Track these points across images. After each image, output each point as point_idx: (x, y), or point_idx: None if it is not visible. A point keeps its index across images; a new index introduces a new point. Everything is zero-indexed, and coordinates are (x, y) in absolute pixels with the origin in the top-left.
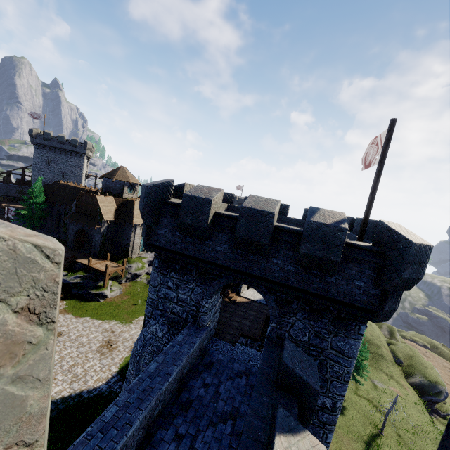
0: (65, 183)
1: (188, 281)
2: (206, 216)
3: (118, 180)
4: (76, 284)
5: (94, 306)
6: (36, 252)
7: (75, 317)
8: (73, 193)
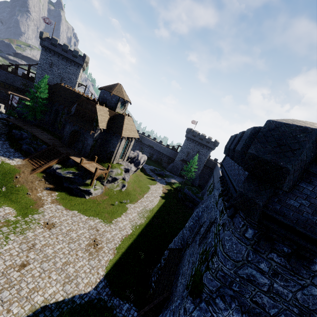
0: (65, 86)
1: (298, 274)
2: None
3: (115, 95)
4: (67, 178)
5: (80, 201)
6: None
7: (65, 209)
8: (72, 96)
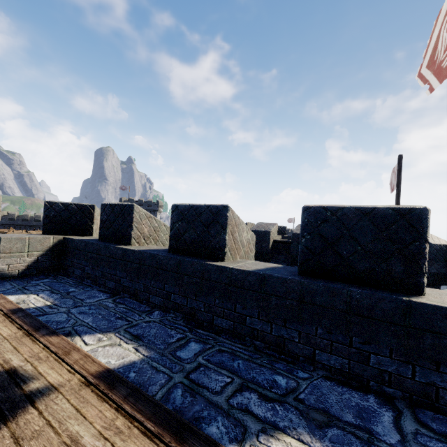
0: None
1: None
2: (267, 243)
3: None
4: None
5: None
6: (254, 235)
7: None
8: None
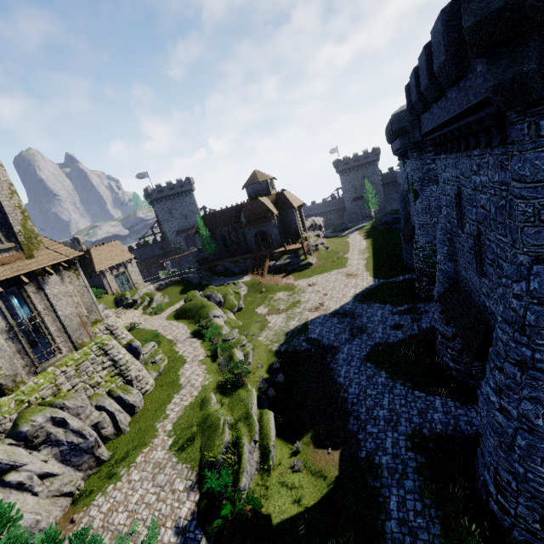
0: (210, 212)
1: None
2: None
3: (262, 181)
4: (287, 265)
5: (310, 272)
6: None
7: (308, 278)
8: (225, 214)
